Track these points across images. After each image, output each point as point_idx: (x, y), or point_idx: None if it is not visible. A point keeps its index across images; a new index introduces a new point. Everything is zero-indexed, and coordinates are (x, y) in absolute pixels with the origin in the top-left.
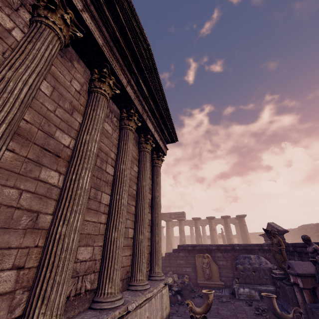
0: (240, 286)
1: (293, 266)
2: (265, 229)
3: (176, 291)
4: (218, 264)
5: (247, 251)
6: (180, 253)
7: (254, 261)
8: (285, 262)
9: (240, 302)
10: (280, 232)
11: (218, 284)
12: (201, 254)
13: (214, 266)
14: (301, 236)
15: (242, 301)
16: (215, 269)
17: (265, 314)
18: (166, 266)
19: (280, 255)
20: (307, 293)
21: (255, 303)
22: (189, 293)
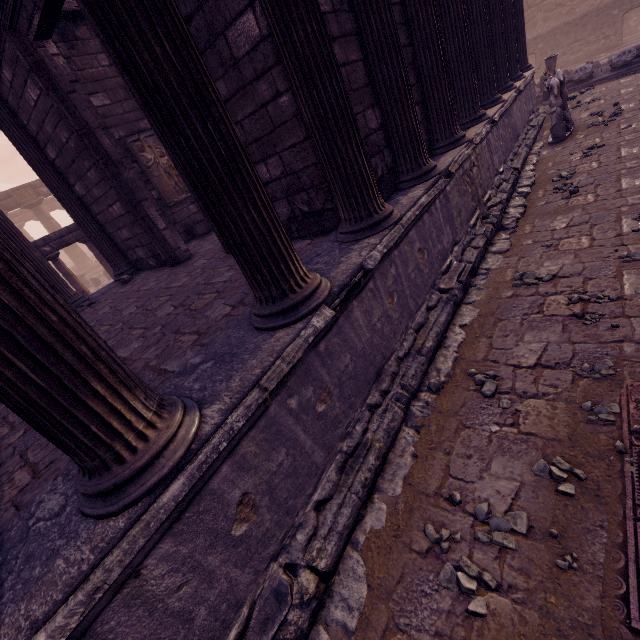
0: None
1: None
2: None
3: None
4: None
5: None
6: None
7: None
8: None
9: None
10: None
11: None
12: None
13: None
14: None
15: None
16: None
17: None
18: None
19: None
20: None
21: None
22: None
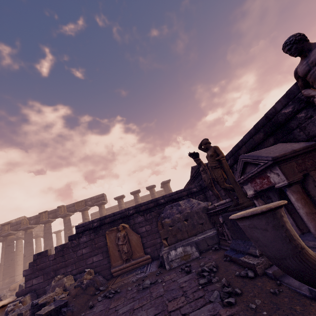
0: (171, 249)
1: (258, 155)
2: (192, 153)
3: (50, 313)
4: (140, 233)
5: (174, 202)
6: (82, 239)
7: (185, 207)
8: (229, 176)
9: (173, 274)
10: (207, 165)
11: (142, 260)
12: (114, 227)
13: (134, 237)
14: (286, 41)
15: (176, 271)
16: (136, 241)
17: (216, 276)
18: (57, 268)
19: (220, 170)
20: (299, 192)
21: (194, 264)
22: (89, 299)
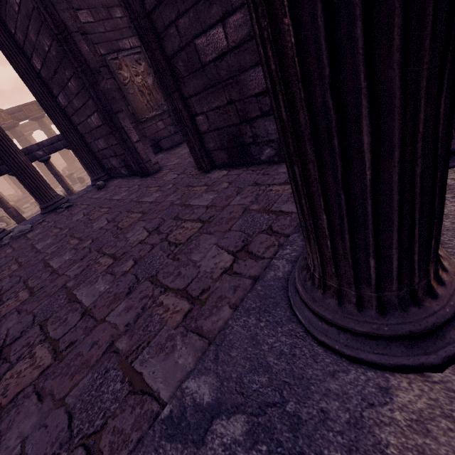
0: None
1: None
2: None
3: None
4: None
5: None
6: None
7: None
8: None
9: None
10: None
11: None
12: None
13: None
14: None
15: None
16: None
17: None
18: None
19: None
20: None
21: None
22: None
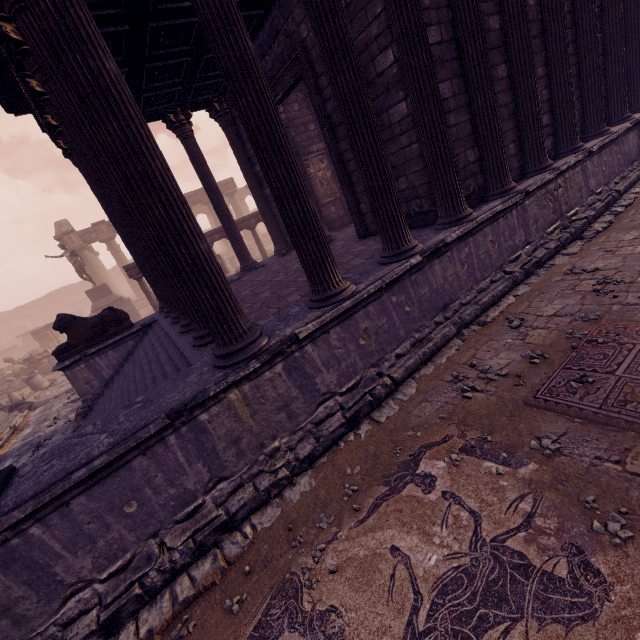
0: None
1: None
2: None
3: None
4: None
5: None
6: None
7: None
8: None
9: None
10: None
11: None
12: None
13: None
14: None
15: None
16: None
17: None
18: None
19: None
20: None
21: None
22: None
